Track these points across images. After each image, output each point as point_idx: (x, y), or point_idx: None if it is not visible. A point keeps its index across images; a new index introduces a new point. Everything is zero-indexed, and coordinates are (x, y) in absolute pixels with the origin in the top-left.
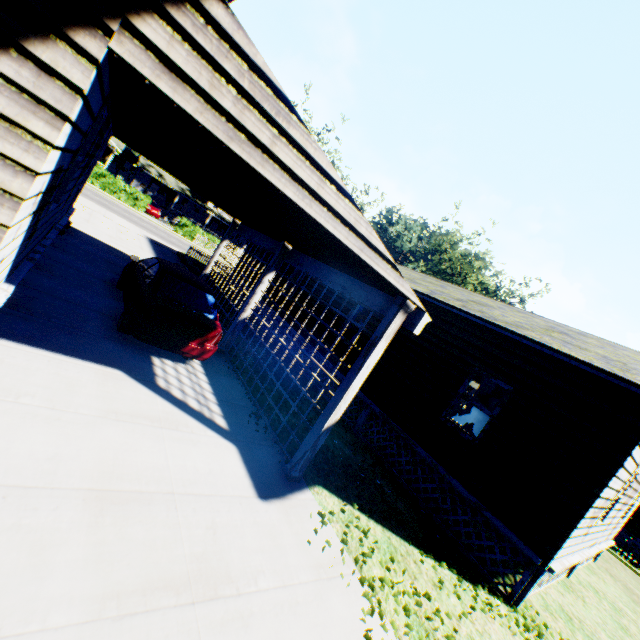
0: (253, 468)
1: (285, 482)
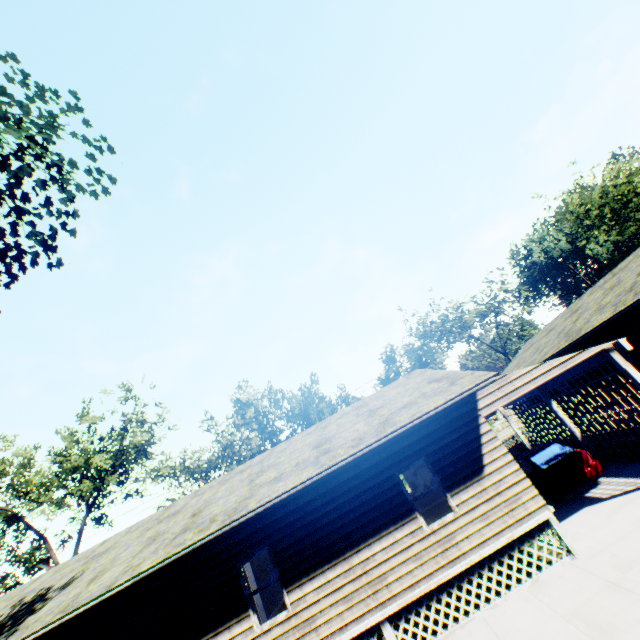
0: None
1: None
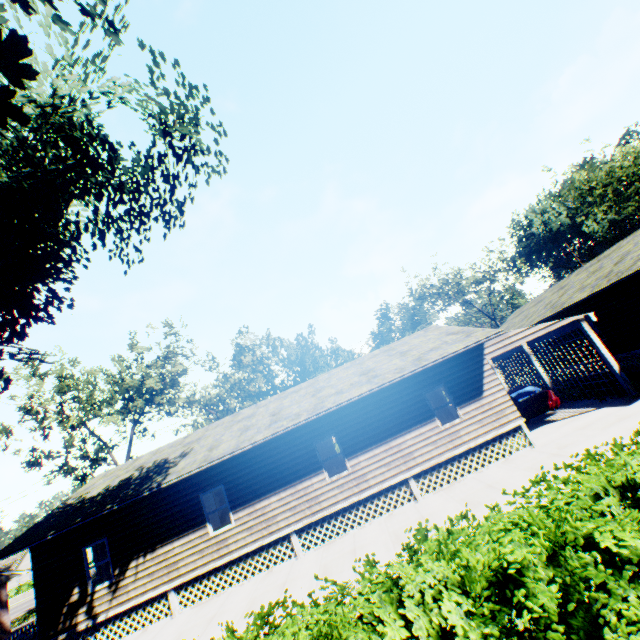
0: (617, 405)
1: (634, 399)
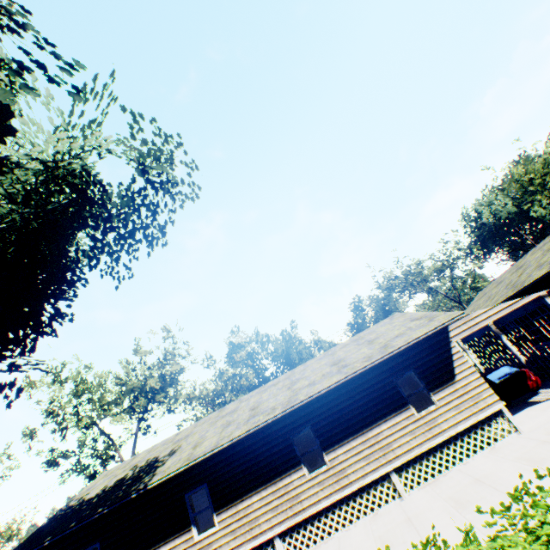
0: None
1: None
